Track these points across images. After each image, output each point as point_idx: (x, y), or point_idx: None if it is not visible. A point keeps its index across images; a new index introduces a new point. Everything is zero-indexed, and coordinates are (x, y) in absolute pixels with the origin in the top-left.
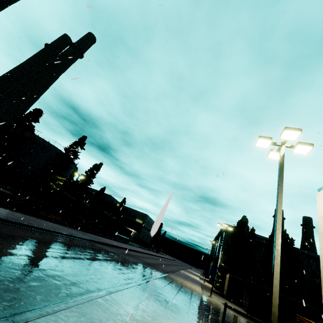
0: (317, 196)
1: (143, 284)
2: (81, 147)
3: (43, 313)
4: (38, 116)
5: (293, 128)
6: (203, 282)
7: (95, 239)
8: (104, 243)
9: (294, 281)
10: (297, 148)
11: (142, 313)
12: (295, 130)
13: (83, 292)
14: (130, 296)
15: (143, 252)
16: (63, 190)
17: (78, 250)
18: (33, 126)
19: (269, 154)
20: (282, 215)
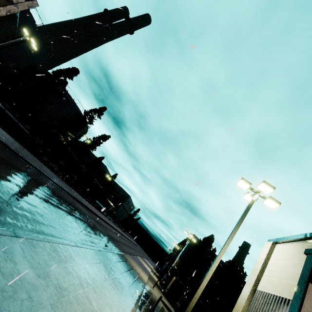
0: (264, 244)
1: (102, 252)
2: (98, 115)
3: (32, 237)
4: (74, 74)
5: (269, 185)
6: (153, 275)
7: (78, 199)
8: (84, 204)
9: (230, 309)
10: (267, 200)
11: (94, 271)
12: (270, 186)
13: (58, 236)
14: (90, 255)
15: (112, 226)
16: (69, 145)
17: (63, 202)
18: (67, 82)
19: (245, 195)
20: (247, 249)
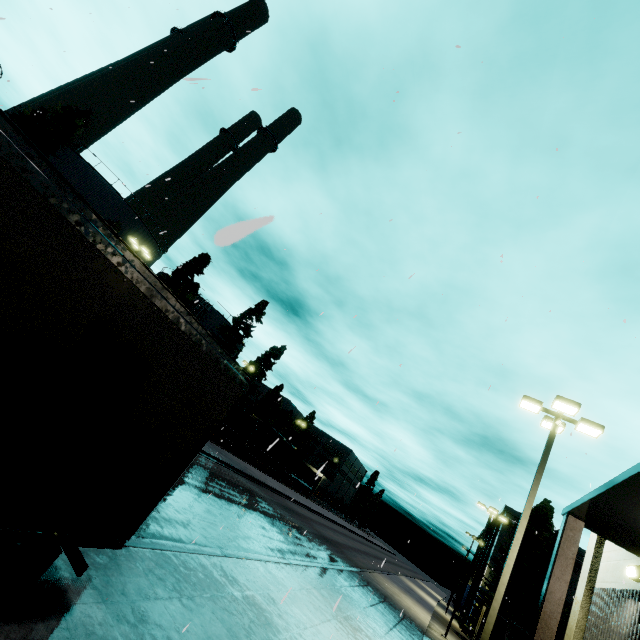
0: None
1: (329, 570)
2: (257, 319)
3: (239, 555)
4: (204, 265)
5: (569, 401)
6: (443, 613)
7: (261, 480)
8: (273, 488)
9: None
10: (579, 426)
11: (326, 599)
12: (570, 404)
13: (261, 551)
14: (312, 576)
15: (333, 521)
16: None
17: (244, 493)
18: (198, 285)
19: (542, 422)
20: None
